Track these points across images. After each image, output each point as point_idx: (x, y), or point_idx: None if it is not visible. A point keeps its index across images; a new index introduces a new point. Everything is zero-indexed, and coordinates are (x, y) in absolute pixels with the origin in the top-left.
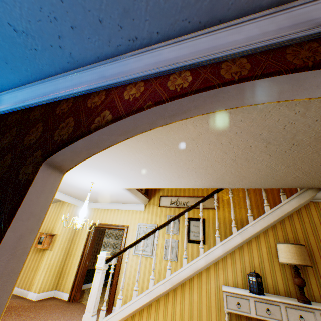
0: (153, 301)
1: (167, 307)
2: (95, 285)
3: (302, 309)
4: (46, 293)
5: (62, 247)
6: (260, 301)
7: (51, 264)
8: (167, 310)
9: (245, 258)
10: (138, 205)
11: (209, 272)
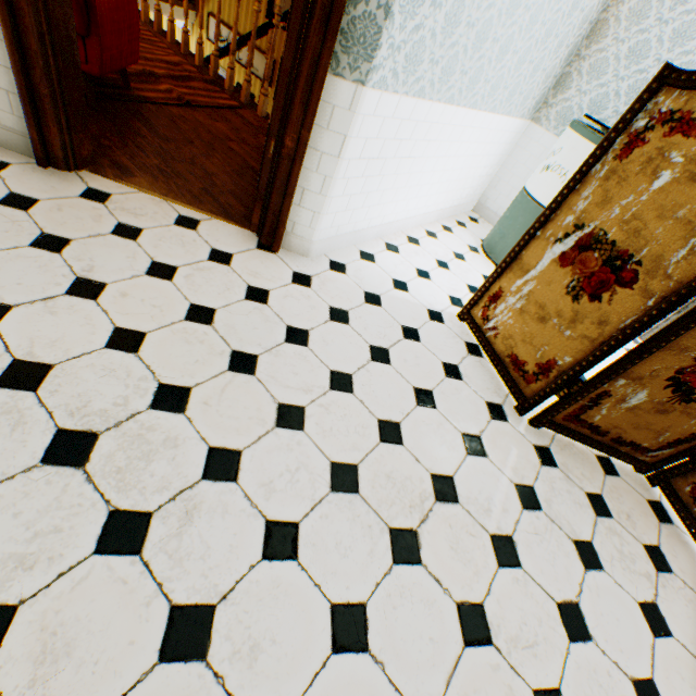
0: None
1: None
2: None
3: None
4: None
5: None
6: None
7: None
8: None
9: None
10: (182, 22)
11: None
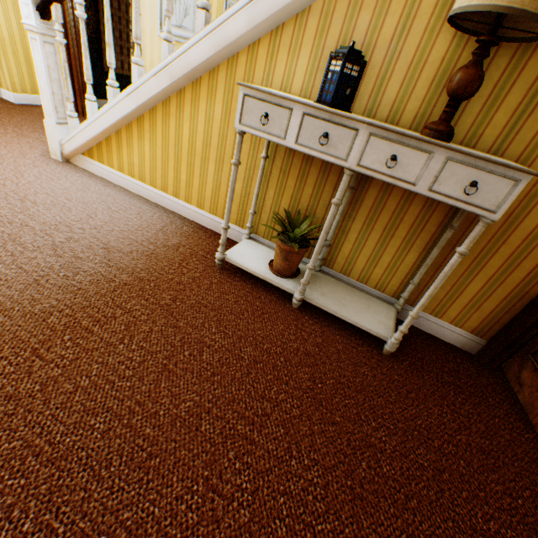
0: (145, 112)
1: (168, 125)
2: (39, 70)
3: (409, 144)
4: (34, 97)
5: (11, 0)
6: (317, 116)
7: (8, 39)
8: (168, 130)
9: (360, 17)
10: None
11: (255, 57)
